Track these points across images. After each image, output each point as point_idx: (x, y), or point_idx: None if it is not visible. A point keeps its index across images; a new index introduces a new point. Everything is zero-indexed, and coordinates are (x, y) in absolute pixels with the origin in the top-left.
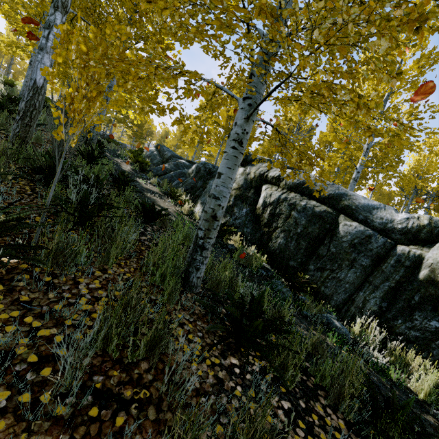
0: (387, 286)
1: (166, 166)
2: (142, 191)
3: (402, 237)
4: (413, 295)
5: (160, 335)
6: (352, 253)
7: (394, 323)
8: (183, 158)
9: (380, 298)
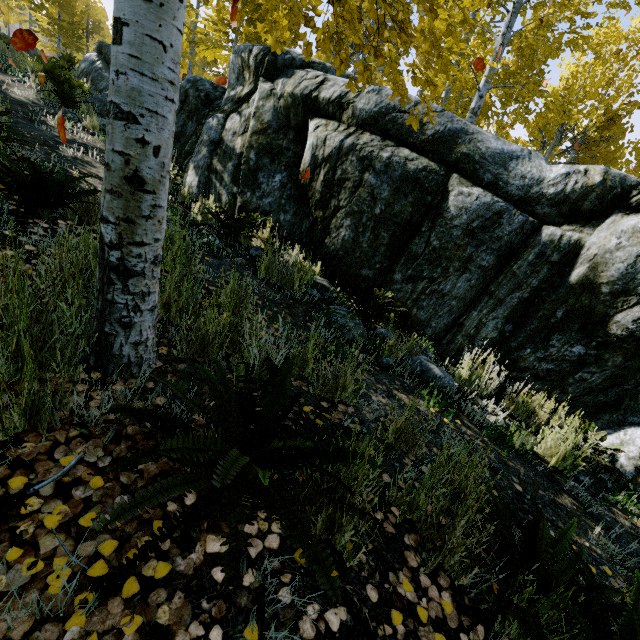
0: (516, 298)
1: None
2: (54, 143)
3: (552, 211)
4: (556, 310)
5: None
6: (468, 247)
7: (519, 354)
8: None
9: (503, 318)
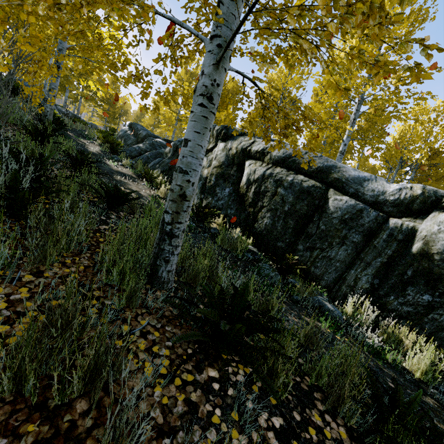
0: (379, 262)
1: (140, 146)
2: (110, 173)
3: (394, 210)
4: (406, 270)
5: (102, 361)
6: (343, 229)
7: (386, 300)
8: (160, 137)
9: (372, 274)
